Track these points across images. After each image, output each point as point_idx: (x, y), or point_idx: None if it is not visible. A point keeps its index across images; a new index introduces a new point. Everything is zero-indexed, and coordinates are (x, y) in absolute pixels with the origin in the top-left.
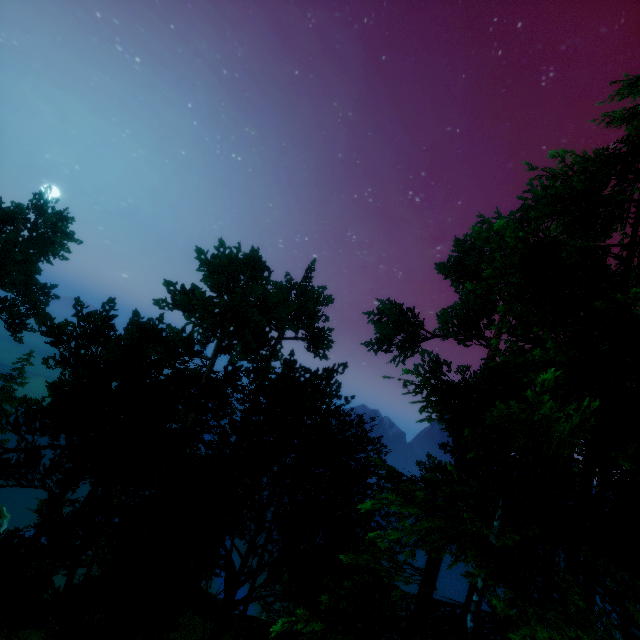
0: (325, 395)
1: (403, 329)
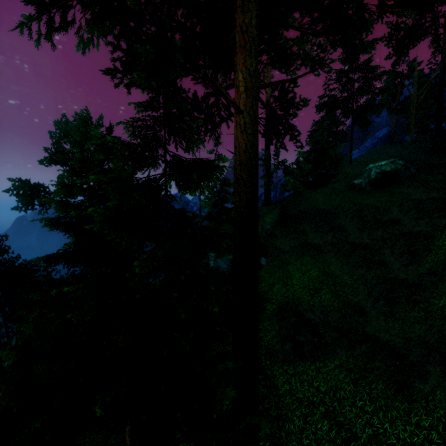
0: (2, 254)
1: (37, 197)
